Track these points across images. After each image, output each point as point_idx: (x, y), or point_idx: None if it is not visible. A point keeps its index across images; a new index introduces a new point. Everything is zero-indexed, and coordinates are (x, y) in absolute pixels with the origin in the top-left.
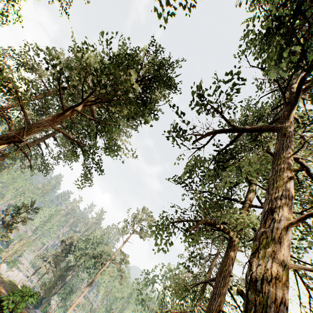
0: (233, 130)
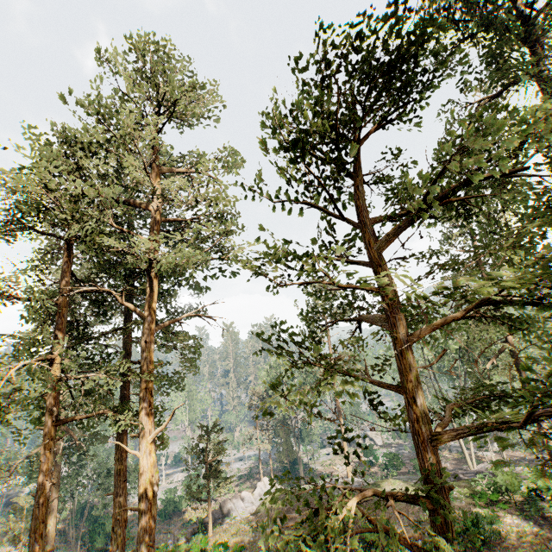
0: None
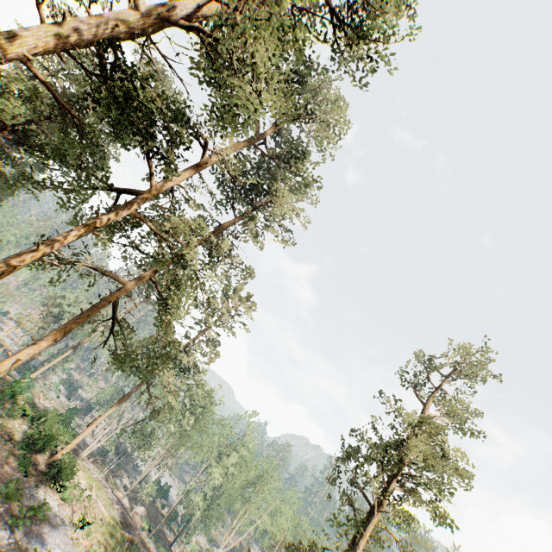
0: (110, 189)
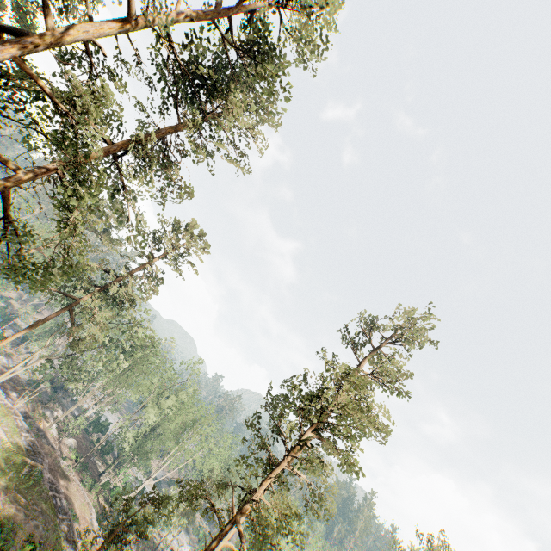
0: None
